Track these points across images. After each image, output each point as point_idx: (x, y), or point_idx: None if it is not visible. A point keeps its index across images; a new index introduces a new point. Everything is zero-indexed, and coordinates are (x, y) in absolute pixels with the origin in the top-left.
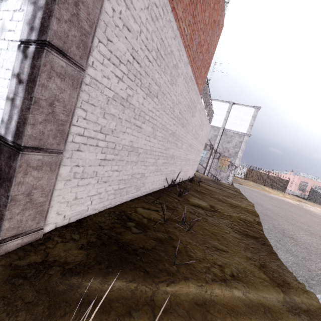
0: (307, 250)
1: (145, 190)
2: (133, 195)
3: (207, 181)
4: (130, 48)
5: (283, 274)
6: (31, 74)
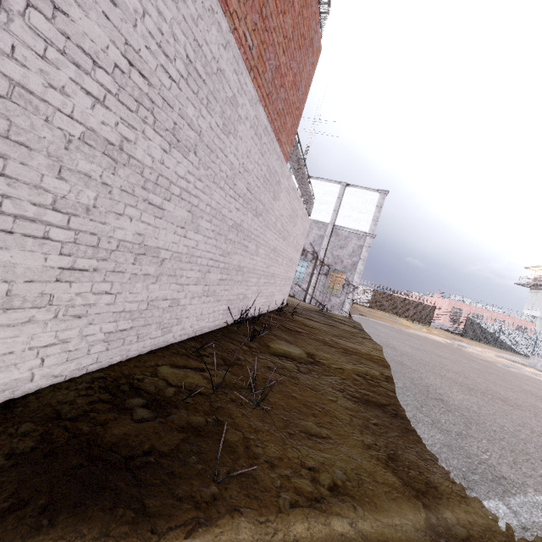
0: (464, 419)
1: (184, 331)
2: (156, 342)
3: (308, 313)
4: (119, 41)
5: (426, 470)
6: None
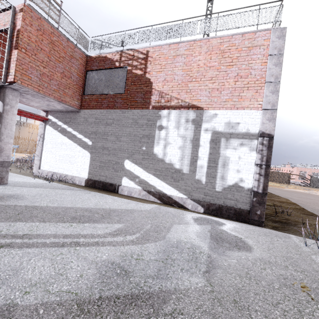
0: None
1: None
2: None
3: None
4: None
5: None
6: (266, 173)
